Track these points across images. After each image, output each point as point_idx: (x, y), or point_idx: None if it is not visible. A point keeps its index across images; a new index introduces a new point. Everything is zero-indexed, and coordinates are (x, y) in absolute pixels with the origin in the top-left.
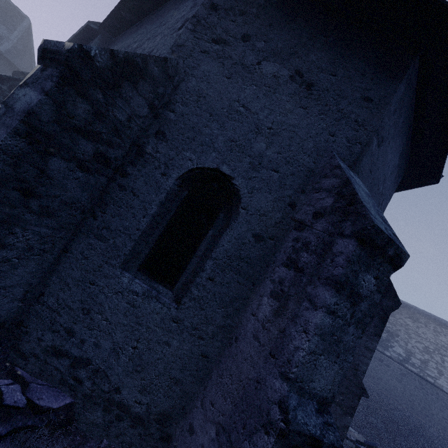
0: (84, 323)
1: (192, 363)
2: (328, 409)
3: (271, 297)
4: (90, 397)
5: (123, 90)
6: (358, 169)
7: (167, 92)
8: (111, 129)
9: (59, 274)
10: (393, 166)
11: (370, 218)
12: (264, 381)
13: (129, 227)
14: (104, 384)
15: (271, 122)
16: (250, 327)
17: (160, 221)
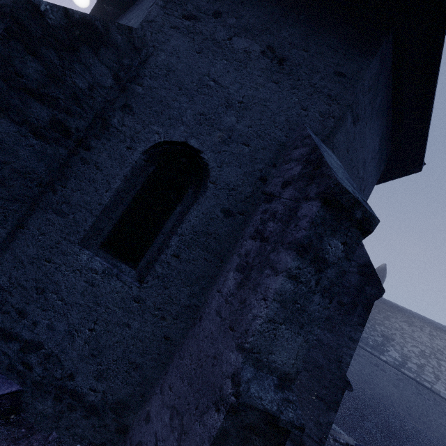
0: (37, 304)
1: (153, 346)
2: (291, 386)
3: (237, 270)
4: (40, 385)
5: (82, 55)
6: (332, 144)
7: (134, 64)
8: (70, 96)
9: (13, 251)
10: (373, 151)
11: (334, 176)
12: (220, 356)
13: (91, 201)
14: (56, 370)
15: (242, 96)
16: (215, 304)
17: (125, 197)
